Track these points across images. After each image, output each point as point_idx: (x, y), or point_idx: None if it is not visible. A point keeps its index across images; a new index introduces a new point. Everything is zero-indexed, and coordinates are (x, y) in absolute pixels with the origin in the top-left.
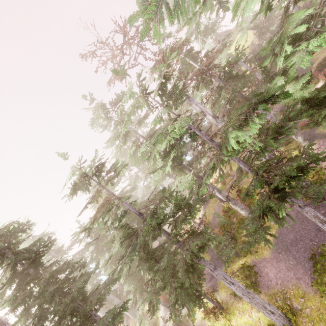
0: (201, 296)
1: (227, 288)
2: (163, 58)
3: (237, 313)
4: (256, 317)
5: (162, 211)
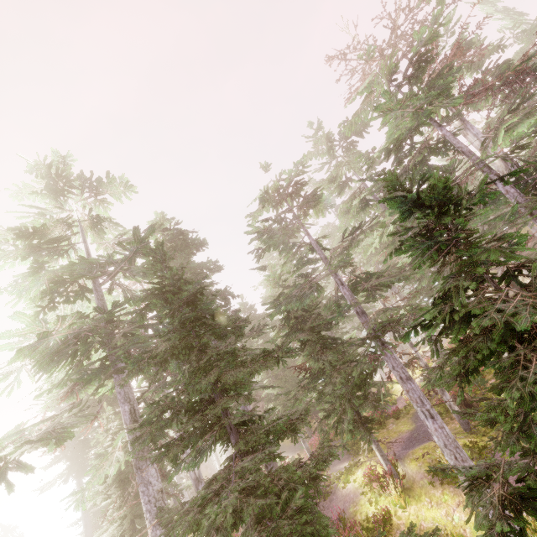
0: (370, 429)
1: (423, 463)
2: (442, 65)
3: (426, 500)
4: (461, 521)
5: (357, 243)
